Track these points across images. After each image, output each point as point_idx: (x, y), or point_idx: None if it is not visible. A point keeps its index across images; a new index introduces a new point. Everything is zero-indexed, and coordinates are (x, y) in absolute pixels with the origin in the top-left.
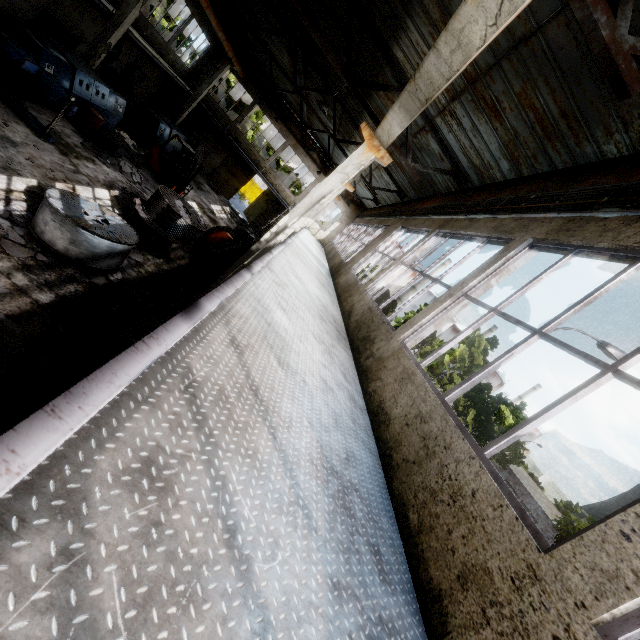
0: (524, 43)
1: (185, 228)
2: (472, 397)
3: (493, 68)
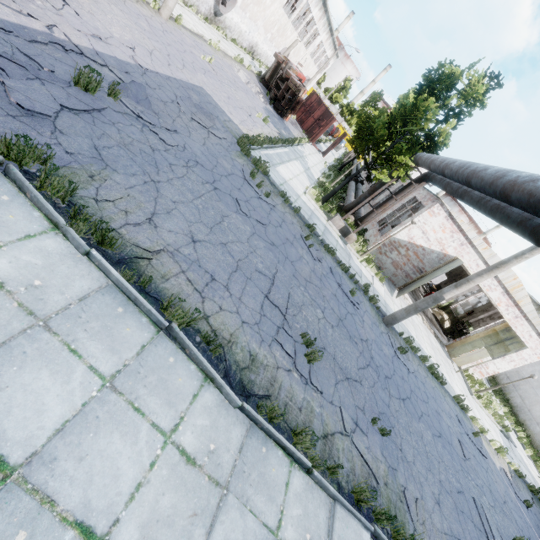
0: None
1: None
2: None
3: None
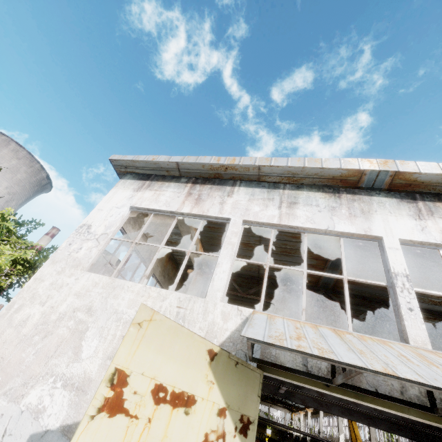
0: None
1: None
2: None
3: None
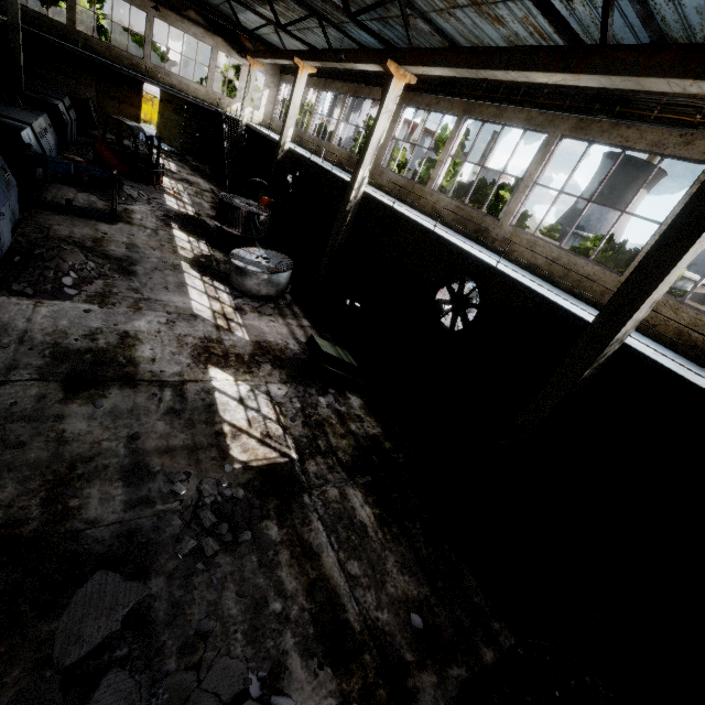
0: None
1: (265, 221)
2: (479, 200)
3: (499, 3)
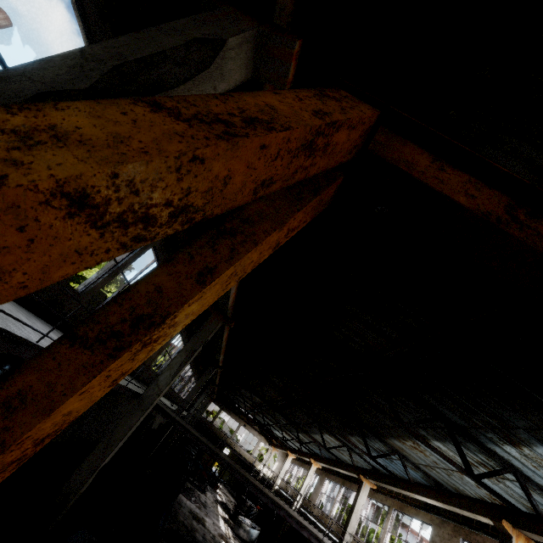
0: (344, 450)
1: (255, 512)
2: None
3: (339, 449)
